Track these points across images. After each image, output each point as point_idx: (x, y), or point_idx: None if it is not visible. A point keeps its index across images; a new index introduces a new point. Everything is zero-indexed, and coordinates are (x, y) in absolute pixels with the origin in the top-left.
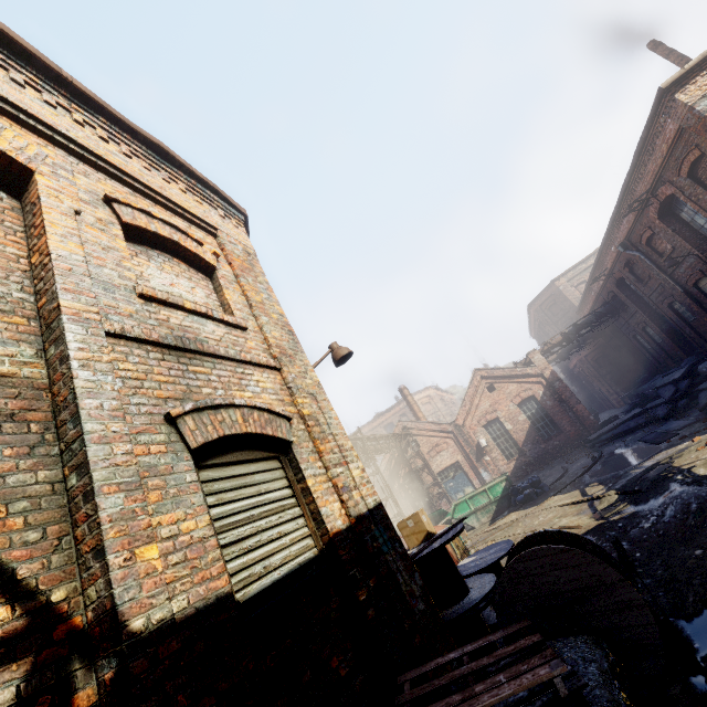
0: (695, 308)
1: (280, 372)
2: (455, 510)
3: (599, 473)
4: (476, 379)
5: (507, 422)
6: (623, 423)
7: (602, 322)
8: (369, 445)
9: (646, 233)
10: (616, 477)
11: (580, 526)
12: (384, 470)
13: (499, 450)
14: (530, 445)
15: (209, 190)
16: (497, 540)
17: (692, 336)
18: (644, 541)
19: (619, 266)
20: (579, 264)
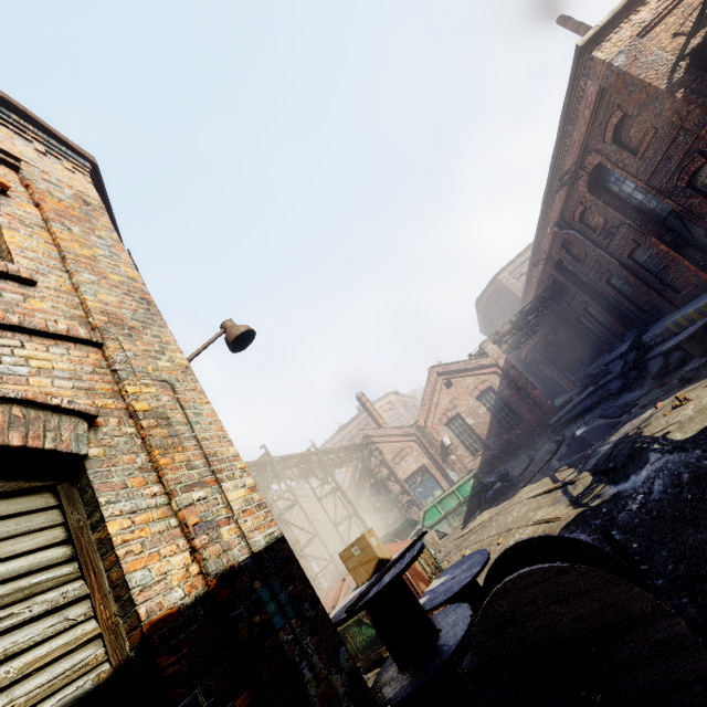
0: (632, 280)
1: (101, 350)
2: (425, 518)
3: (566, 456)
4: (433, 376)
5: (468, 417)
6: (580, 403)
7: (547, 306)
8: (327, 459)
9: (578, 209)
10: (585, 457)
11: (559, 518)
12: (349, 484)
13: (464, 447)
14: (494, 438)
15: (16, 115)
16: (471, 546)
17: (631, 309)
18: (637, 527)
19: (556, 248)
20: (518, 257)
